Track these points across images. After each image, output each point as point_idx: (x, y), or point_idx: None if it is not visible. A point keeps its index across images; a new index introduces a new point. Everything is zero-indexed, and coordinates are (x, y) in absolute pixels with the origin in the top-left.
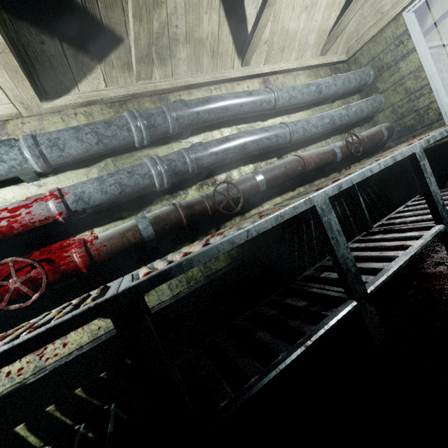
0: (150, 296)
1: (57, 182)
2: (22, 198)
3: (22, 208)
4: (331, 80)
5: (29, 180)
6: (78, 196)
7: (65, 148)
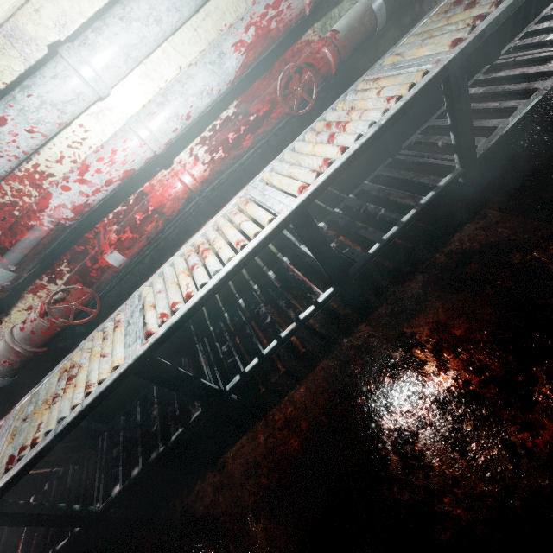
0: None
1: None
2: None
3: (281, 2)
4: None
5: None
6: None
7: None
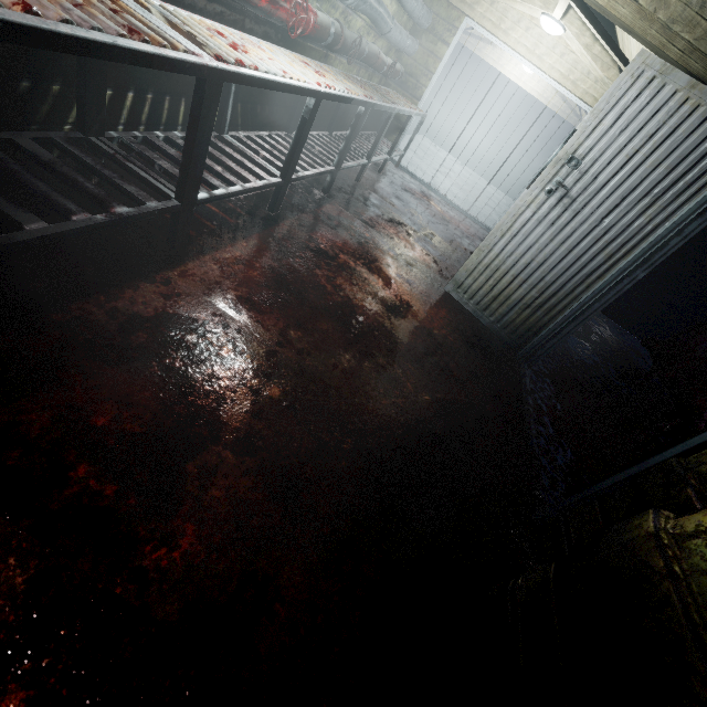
0: None
1: None
2: None
3: None
4: (421, 8)
5: None
6: None
7: None
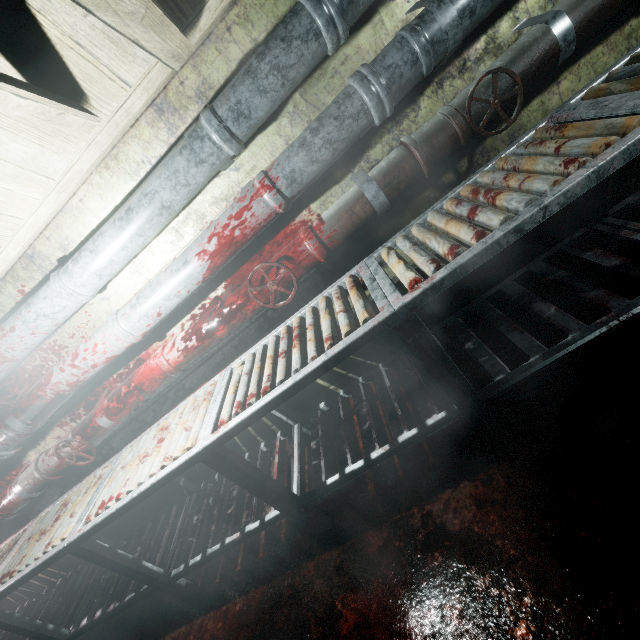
0: (388, 267)
1: (252, 157)
2: (228, 191)
3: (244, 212)
4: None
5: (227, 168)
6: (290, 178)
7: (251, 113)
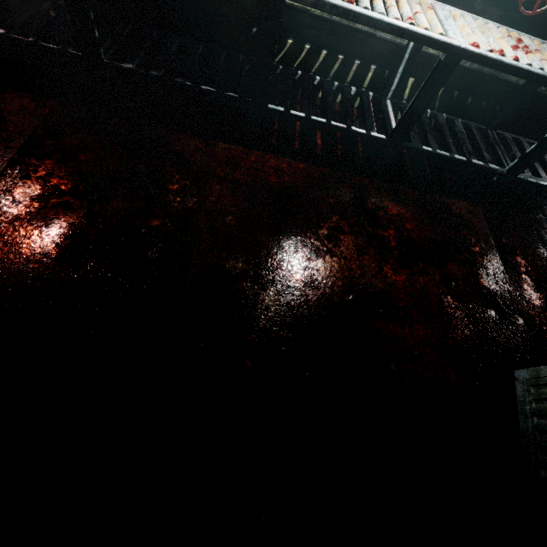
0: None
1: None
2: None
3: None
4: None
5: None
6: None
7: None
